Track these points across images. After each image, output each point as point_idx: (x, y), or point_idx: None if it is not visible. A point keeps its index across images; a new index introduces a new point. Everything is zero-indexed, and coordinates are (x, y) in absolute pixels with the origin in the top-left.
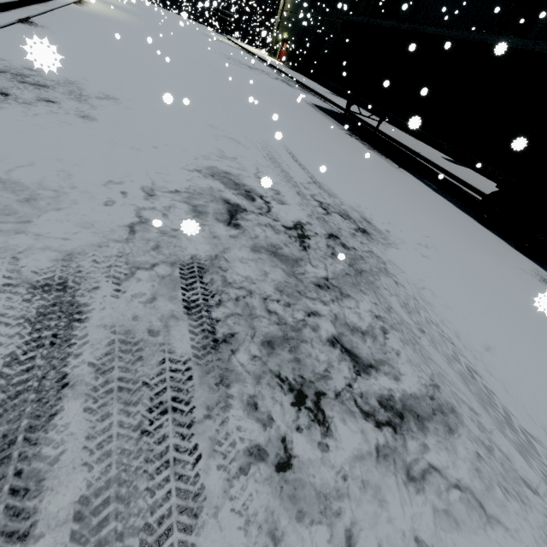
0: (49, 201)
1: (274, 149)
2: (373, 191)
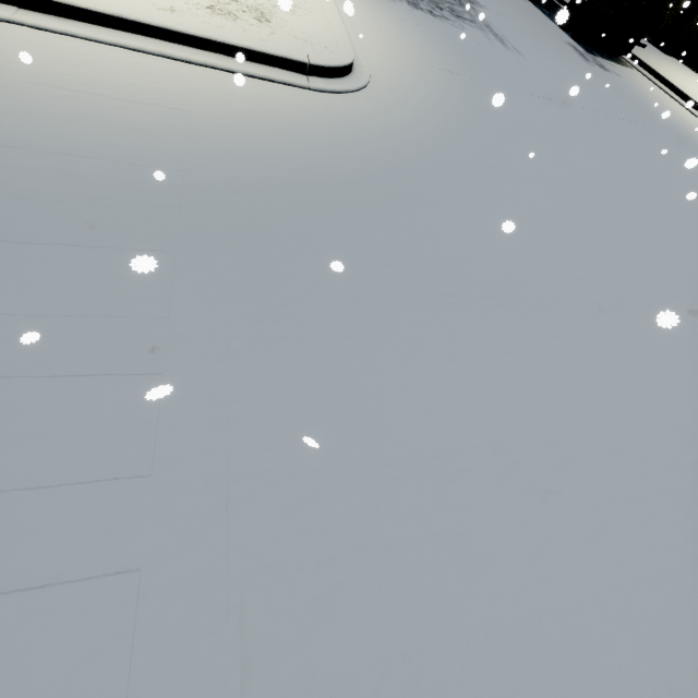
0: None
1: None
2: None
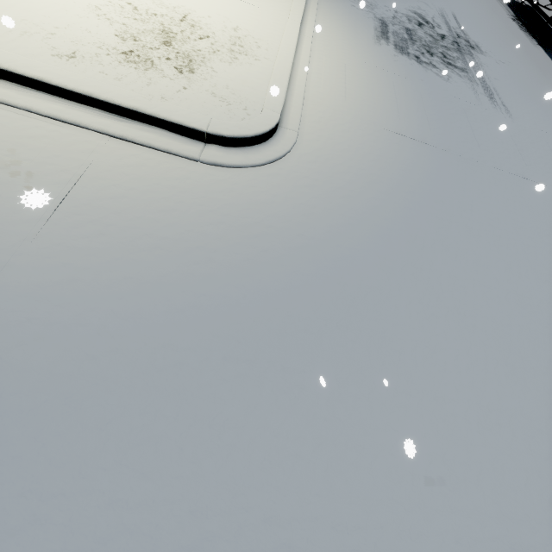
0: (375, 6)
1: (446, 12)
2: (495, 42)
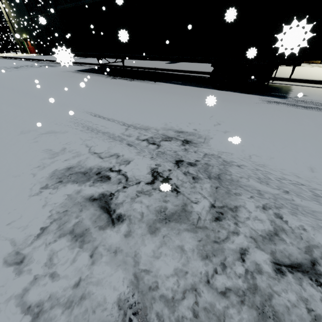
0: None
1: (83, 119)
2: (160, 107)
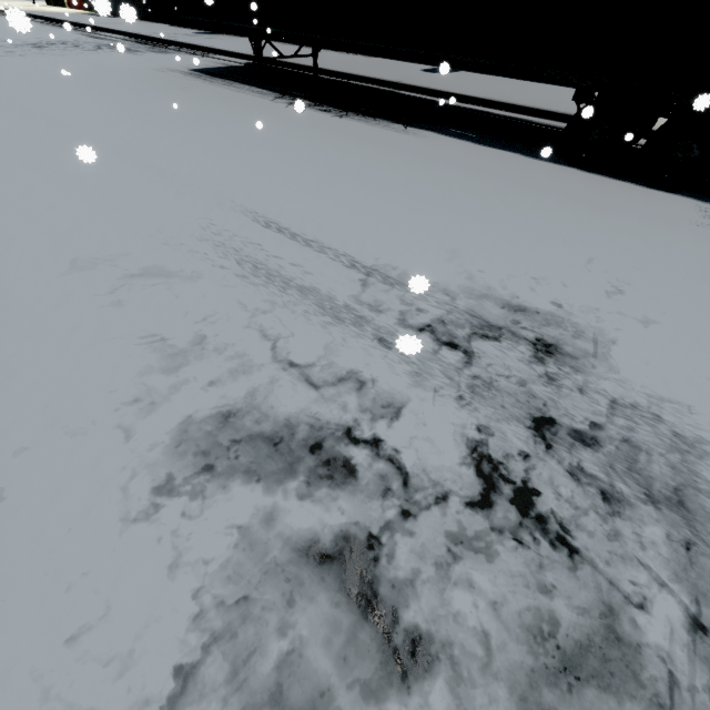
0: None
1: (237, 235)
2: (439, 214)
